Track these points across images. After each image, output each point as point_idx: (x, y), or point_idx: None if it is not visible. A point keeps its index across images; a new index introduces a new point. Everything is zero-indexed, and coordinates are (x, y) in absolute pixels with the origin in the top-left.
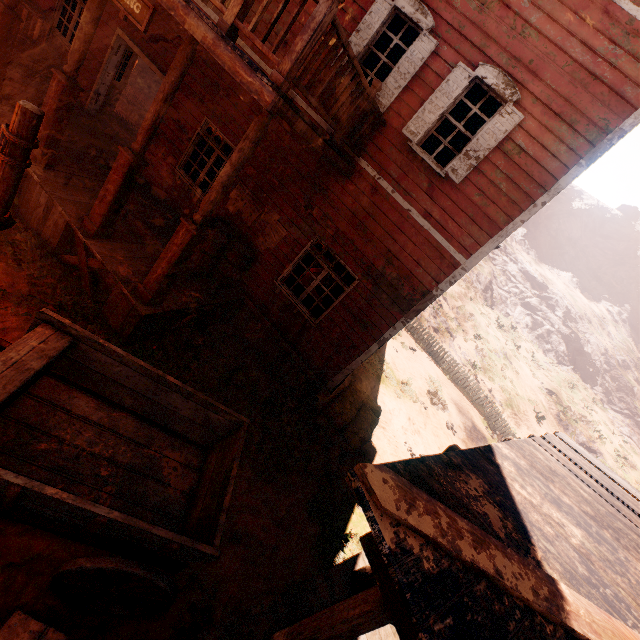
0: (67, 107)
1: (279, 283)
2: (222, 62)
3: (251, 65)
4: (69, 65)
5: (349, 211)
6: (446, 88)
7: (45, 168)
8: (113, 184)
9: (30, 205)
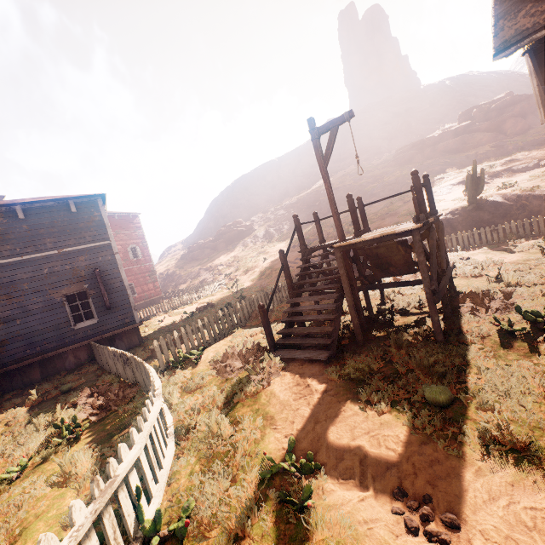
0: None
1: None
2: None
3: None
4: None
5: None
6: None
7: None
8: None
9: None
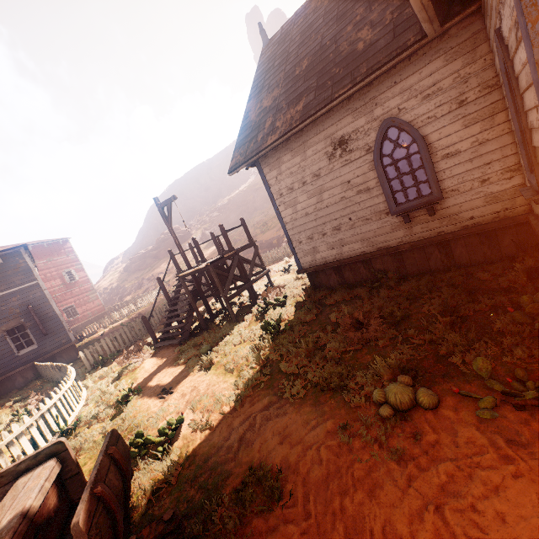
0: None
1: None
2: None
3: None
4: None
5: None
6: None
7: None
8: None
9: None
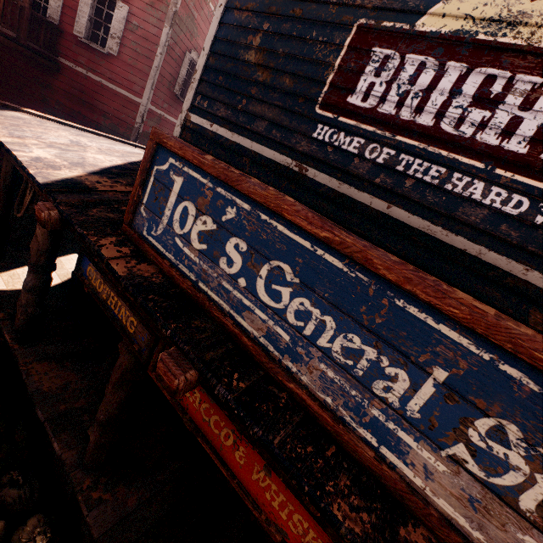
0: None
1: None
2: None
3: None
4: None
5: (70, 94)
6: (84, 0)
7: None
8: None
9: None
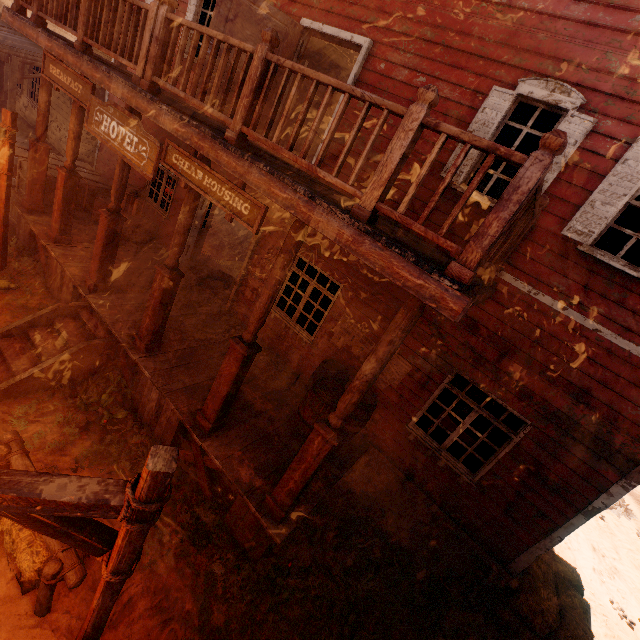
0: (170, 295)
1: (411, 428)
2: (370, 262)
3: (419, 264)
4: (170, 258)
5: (497, 336)
6: (624, 170)
7: (153, 355)
8: (226, 378)
9: (142, 399)
